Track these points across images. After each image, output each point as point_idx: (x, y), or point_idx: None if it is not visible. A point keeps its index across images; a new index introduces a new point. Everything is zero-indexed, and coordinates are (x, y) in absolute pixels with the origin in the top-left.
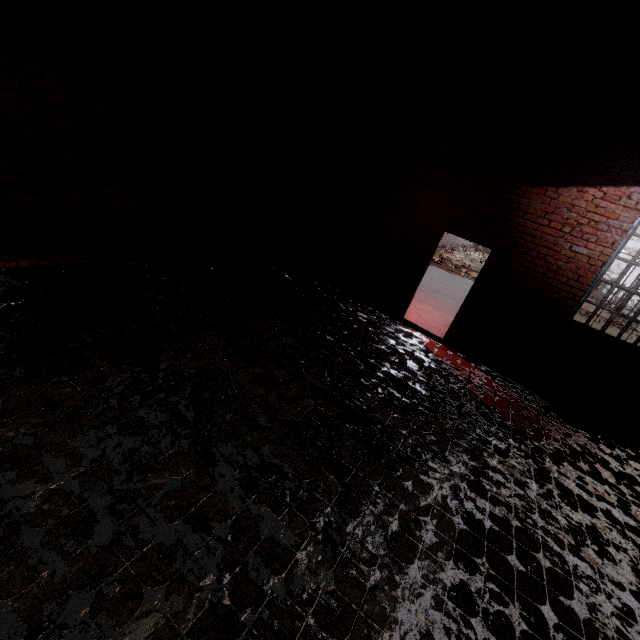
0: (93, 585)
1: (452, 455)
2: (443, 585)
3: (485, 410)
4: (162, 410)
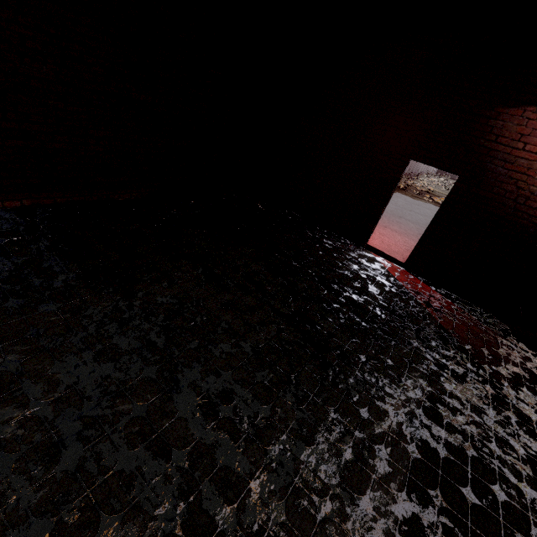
0: (55, 512)
1: (409, 380)
2: (394, 518)
3: (444, 334)
4: (135, 337)
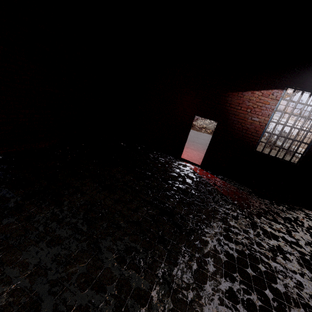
0: None
1: (214, 223)
2: (222, 291)
3: (224, 198)
4: (69, 228)
